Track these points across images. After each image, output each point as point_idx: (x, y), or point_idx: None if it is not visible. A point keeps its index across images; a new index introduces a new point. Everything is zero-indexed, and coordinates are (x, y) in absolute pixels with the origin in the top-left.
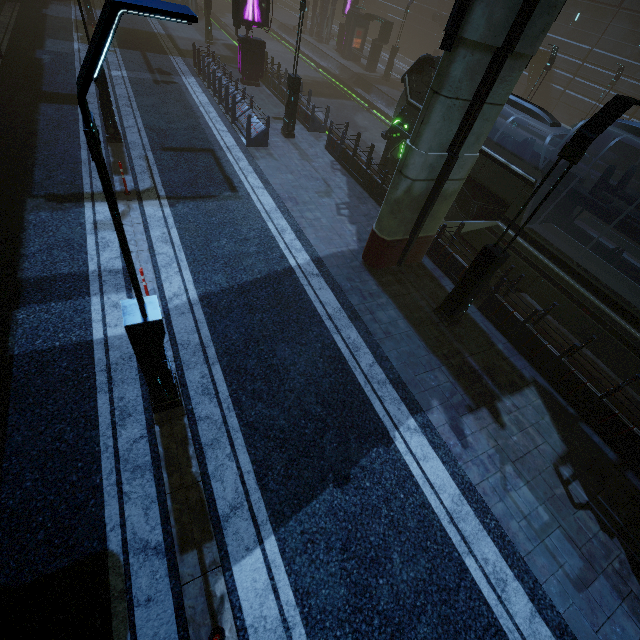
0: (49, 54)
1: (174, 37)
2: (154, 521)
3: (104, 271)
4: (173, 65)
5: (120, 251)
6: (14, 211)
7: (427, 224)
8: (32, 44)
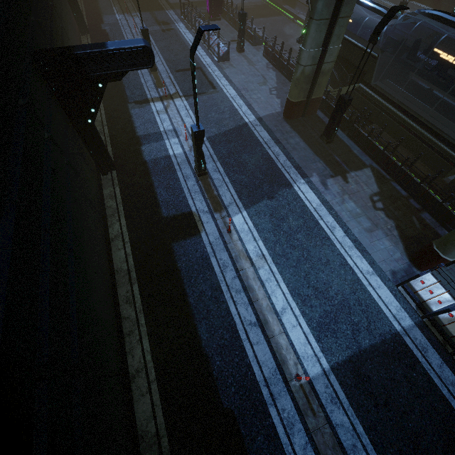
0: (107, 26)
1: None
2: (204, 206)
3: (166, 131)
4: (169, 17)
5: (170, 122)
6: (125, 110)
7: (316, 90)
8: (98, 21)
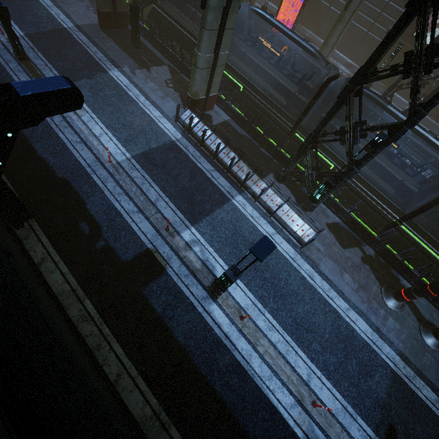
0: None
1: None
2: None
3: None
4: None
5: None
6: None
7: (119, 4)
8: None
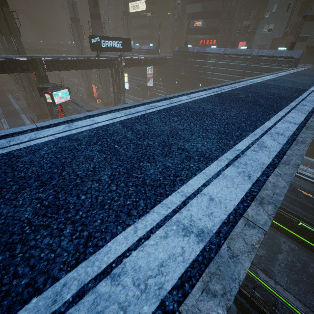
0: None
1: (8, 89)
2: None
3: None
4: (6, 94)
5: None
6: None
7: None
8: None
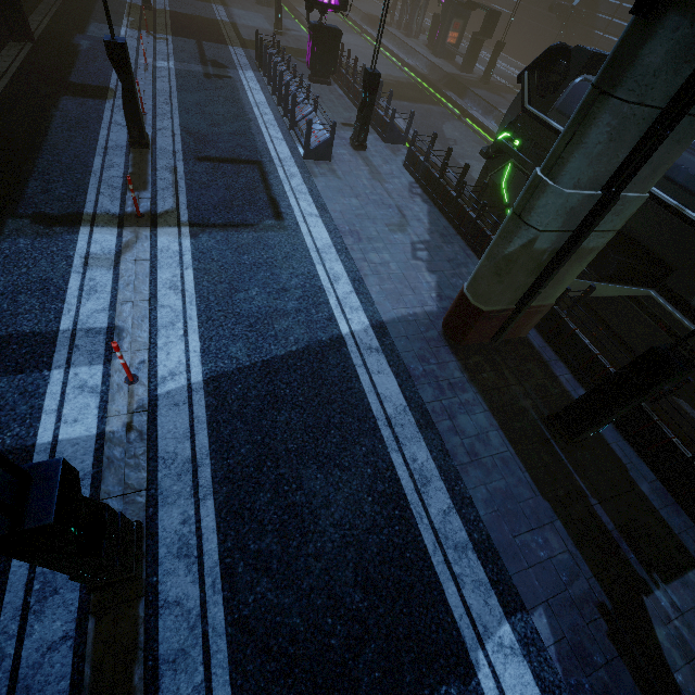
0: (89, 39)
1: (238, 25)
2: None
3: (80, 330)
4: (231, 57)
5: (110, 300)
6: None
7: (545, 290)
8: (73, 28)
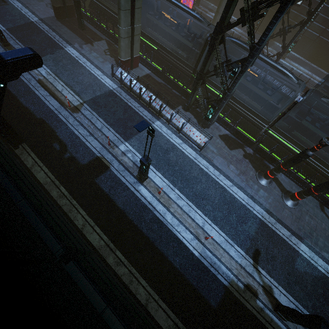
0: None
1: None
2: None
3: None
4: None
5: None
6: None
7: (67, 0)
8: None
